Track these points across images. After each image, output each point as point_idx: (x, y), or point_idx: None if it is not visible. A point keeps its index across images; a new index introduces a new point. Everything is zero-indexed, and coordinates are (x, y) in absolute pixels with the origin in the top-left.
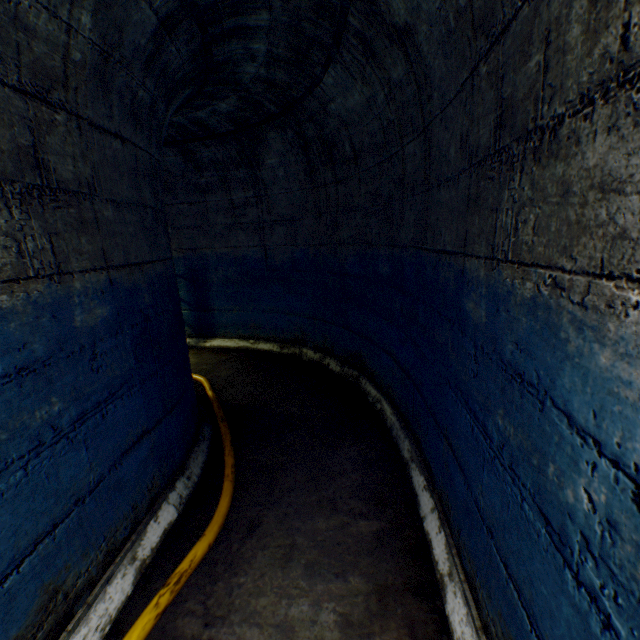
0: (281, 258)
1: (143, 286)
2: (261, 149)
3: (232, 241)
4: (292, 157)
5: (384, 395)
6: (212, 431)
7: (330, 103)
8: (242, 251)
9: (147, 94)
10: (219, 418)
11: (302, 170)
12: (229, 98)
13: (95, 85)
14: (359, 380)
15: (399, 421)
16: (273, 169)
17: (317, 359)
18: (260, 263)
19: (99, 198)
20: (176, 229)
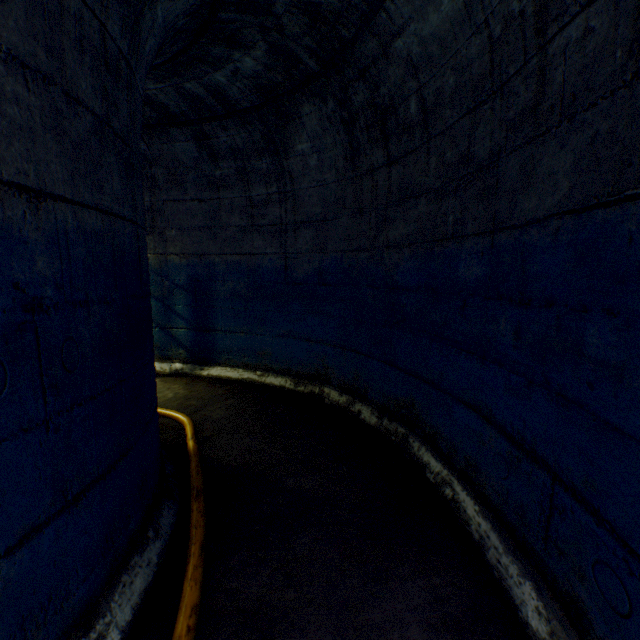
0: (305, 269)
1: (34, 238)
2: (291, 130)
3: (246, 247)
4: (330, 138)
5: (458, 474)
6: (177, 516)
7: (396, 38)
8: (257, 259)
9: None
10: (193, 491)
11: (341, 154)
12: (256, 47)
13: None
14: (408, 441)
15: (500, 534)
16: (304, 156)
17: (343, 403)
18: (278, 274)
19: None
20: (181, 230)
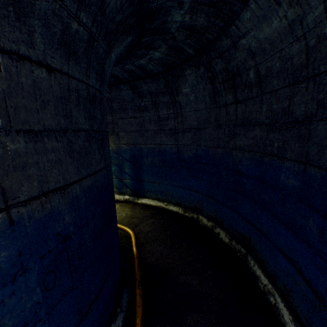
0: (188, 153)
1: (63, 208)
2: (180, 82)
3: (157, 140)
4: (201, 86)
5: (278, 291)
6: (129, 296)
7: (241, 38)
8: (163, 147)
9: (83, 28)
10: (136, 281)
11: (208, 95)
12: (160, 47)
13: (1, 1)
14: (247, 259)
15: None
16: (187, 95)
17: (209, 226)
18: (174, 155)
19: (2, 130)
20: (126, 132)
